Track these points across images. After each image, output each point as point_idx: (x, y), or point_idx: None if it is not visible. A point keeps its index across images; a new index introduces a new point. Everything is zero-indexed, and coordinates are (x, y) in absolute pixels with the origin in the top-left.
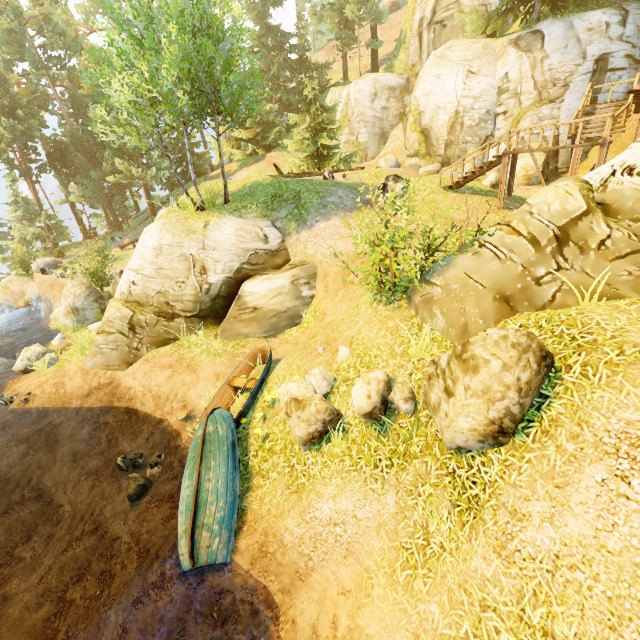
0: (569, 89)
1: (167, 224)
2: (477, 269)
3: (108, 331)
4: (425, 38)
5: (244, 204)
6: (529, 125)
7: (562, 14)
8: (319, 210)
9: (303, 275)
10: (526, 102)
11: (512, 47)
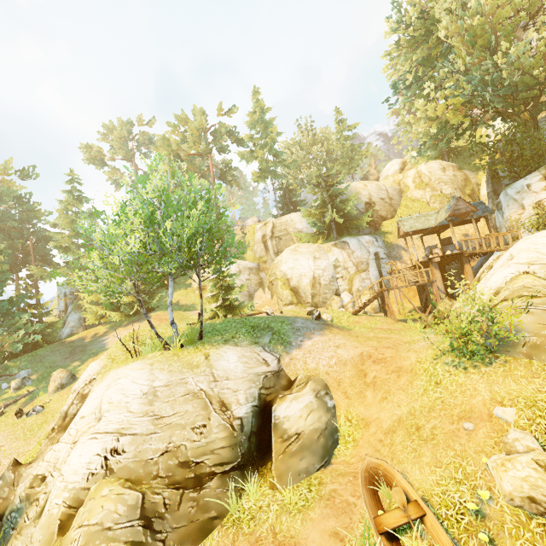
0: (370, 266)
1: (156, 363)
2: (543, 319)
3: (108, 545)
4: (270, 243)
5: (230, 335)
6: (359, 282)
7: (342, 237)
8: (296, 333)
9: (320, 387)
10: (352, 271)
11: (334, 247)
